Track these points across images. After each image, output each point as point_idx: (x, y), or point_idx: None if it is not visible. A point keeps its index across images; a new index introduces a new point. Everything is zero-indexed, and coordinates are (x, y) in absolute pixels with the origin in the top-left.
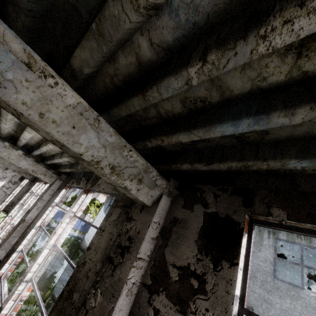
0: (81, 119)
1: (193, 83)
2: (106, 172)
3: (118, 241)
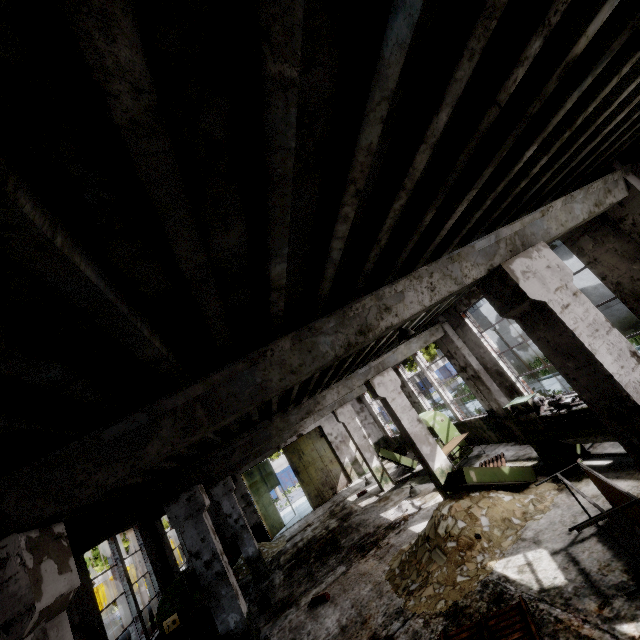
0: (567, 206)
1: (634, 118)
2: (597, 211)
3: (636, 235)
